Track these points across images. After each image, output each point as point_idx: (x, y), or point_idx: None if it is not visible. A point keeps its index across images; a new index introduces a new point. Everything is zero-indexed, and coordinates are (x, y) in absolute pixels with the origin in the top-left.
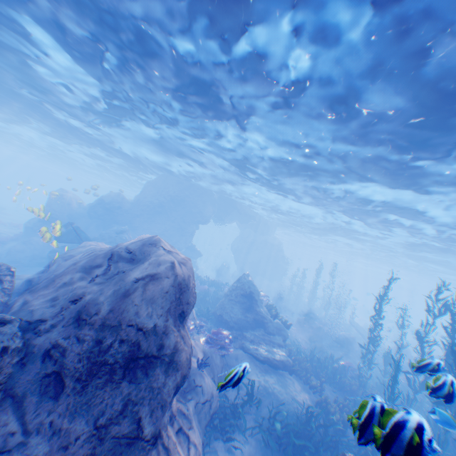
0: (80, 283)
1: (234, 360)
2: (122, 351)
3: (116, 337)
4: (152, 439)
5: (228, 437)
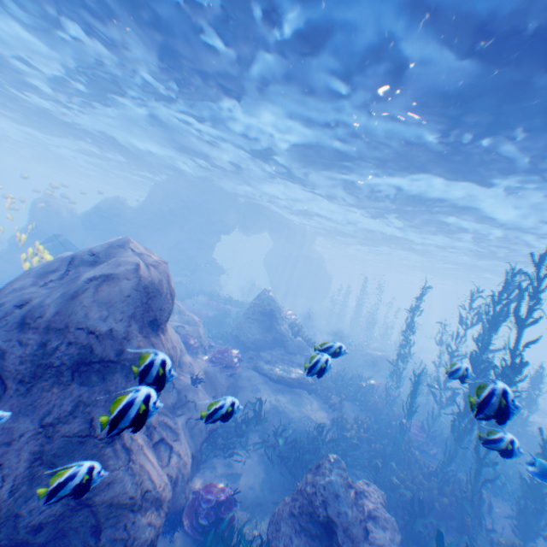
0: (30, 288)
1: (245, 380)
2: (69, 353)
3: (63, 339)
4: (108, 438)
5: (229, 453)
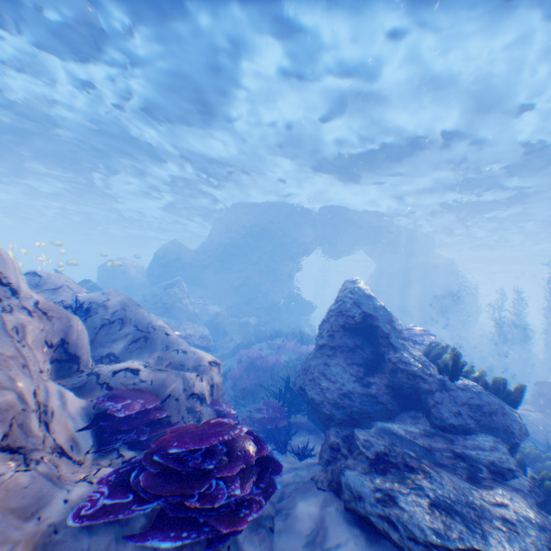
0: None
1: (298, 548)
2: None
3: None
4: None
5: None
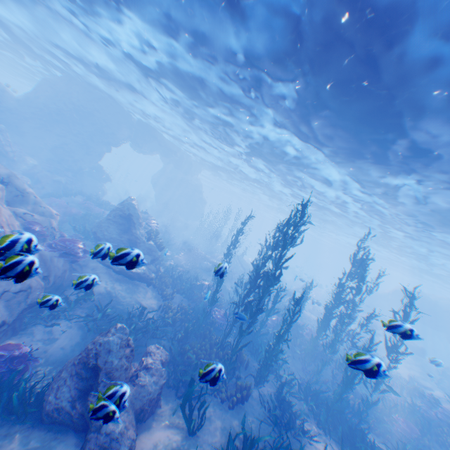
0: None
1: (89, 269)
2: None
3: None
4: None
5: (52, 323)
